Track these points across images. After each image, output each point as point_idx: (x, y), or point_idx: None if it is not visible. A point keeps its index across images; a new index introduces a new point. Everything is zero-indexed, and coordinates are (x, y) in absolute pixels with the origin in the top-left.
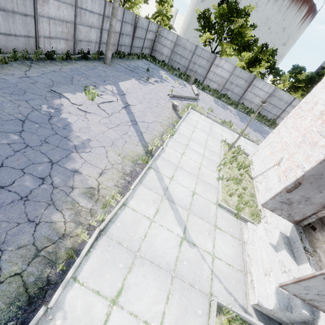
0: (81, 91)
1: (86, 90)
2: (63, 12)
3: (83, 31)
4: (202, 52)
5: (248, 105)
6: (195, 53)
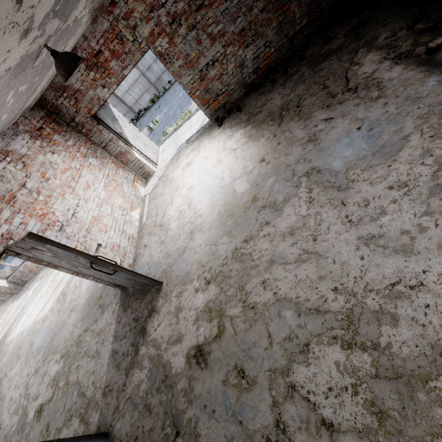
0: None
1: None
2: None
3: None
4: None
5: None
6: None
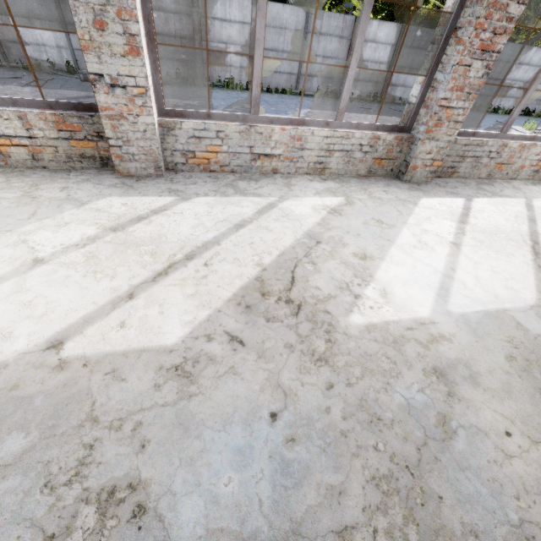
0: (519, 126)
1: (526, 123)
2: (528, 74)
3: (538, 90)
4: None
5: None
6: None
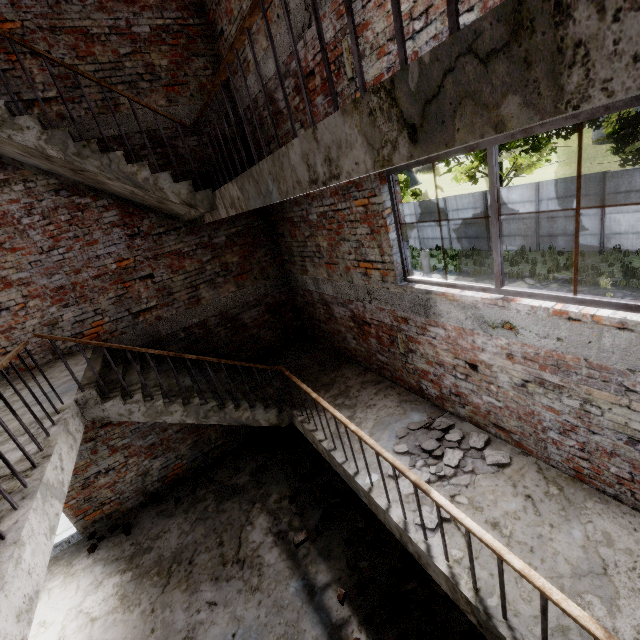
0: None
1: None
2: None
3: None
4: (457, 201)
5: (639, 244)
6: (448, 210)
